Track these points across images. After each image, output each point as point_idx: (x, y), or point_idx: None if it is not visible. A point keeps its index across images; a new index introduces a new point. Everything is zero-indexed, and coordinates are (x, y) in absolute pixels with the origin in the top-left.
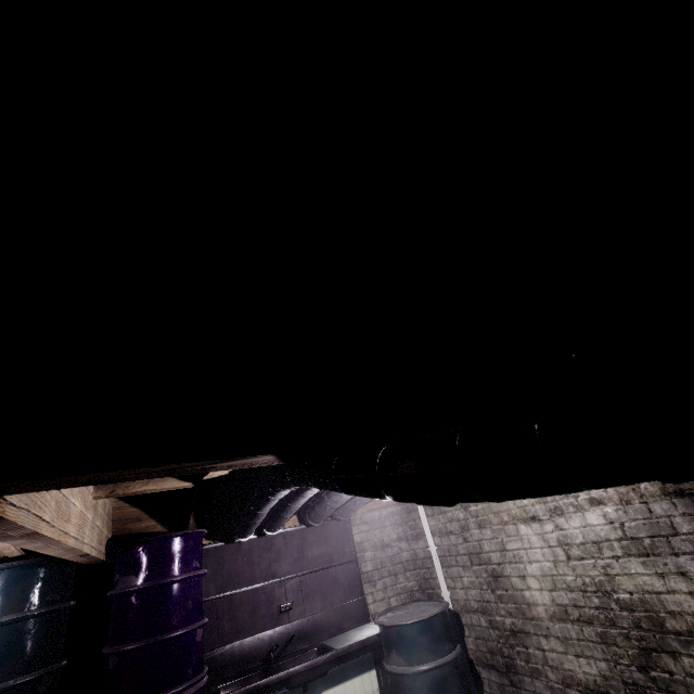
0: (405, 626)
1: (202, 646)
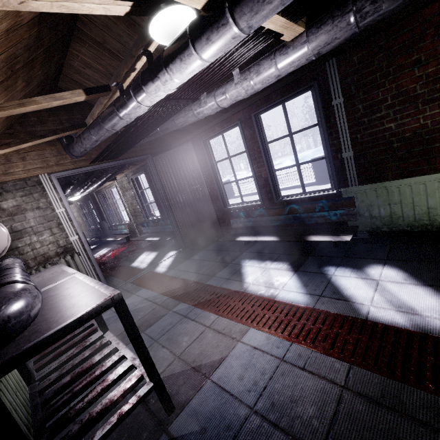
0: None
1: None
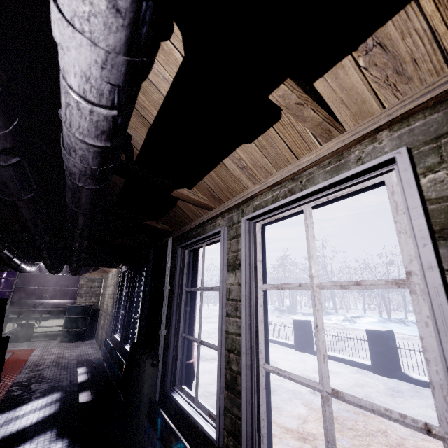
0: (71, 306)
1: (8, 297)
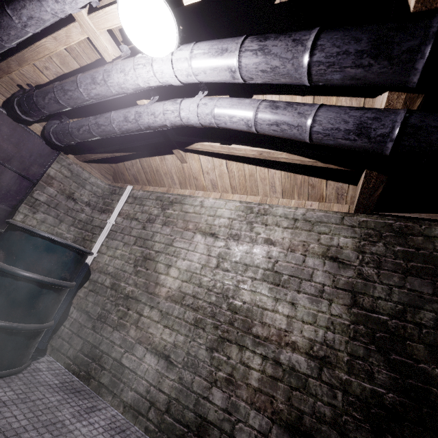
0: (38, 236)
1: None
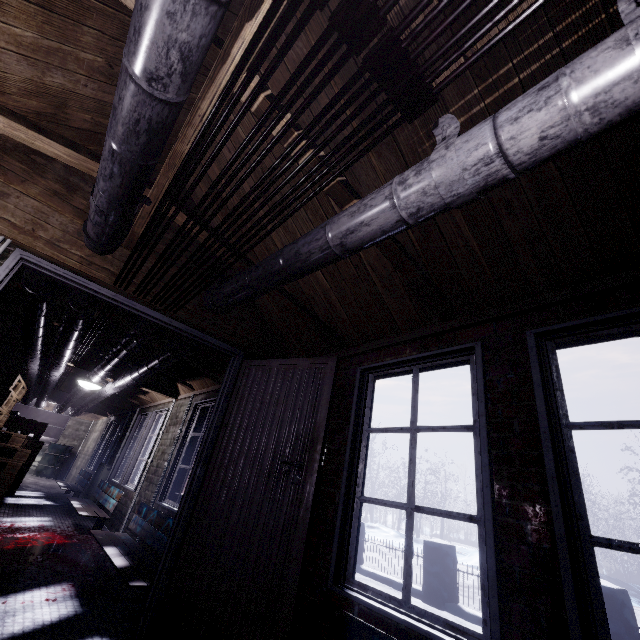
0: (54, 444)
1: None
